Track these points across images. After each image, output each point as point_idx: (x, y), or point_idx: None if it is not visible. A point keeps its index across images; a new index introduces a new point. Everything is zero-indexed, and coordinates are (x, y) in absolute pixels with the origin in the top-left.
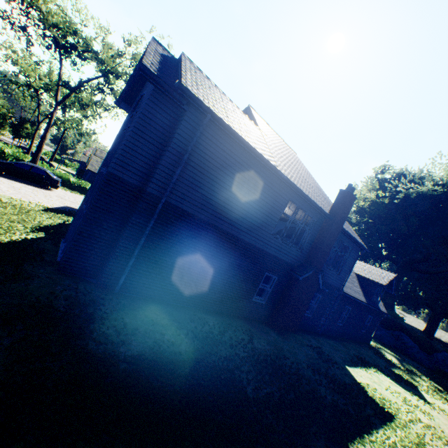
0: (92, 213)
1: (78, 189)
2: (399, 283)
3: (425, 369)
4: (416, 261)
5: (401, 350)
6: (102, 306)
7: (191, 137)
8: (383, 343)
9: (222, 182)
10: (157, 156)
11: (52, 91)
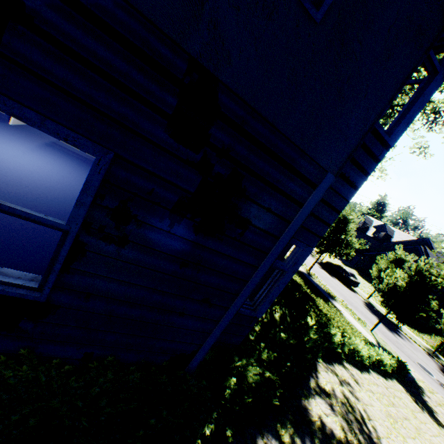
0: None
1: None
2: None
3: None
4: None
5: None
6: None
7: None
8: None
9: None
10: None
11: None
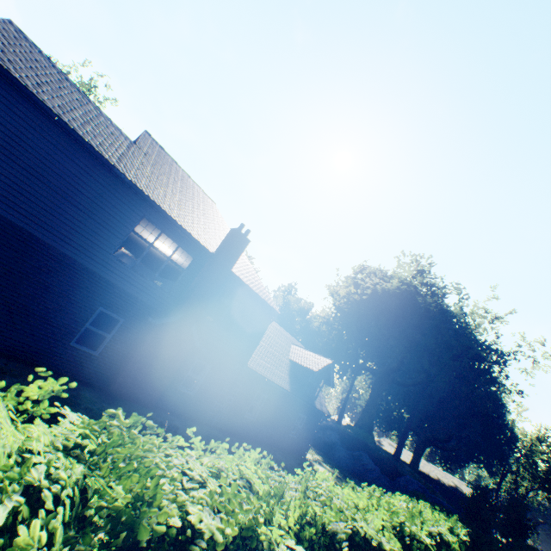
0: None
1: None
2: (377, 399)
3: None
4: (392, 370)
5: (360, 475)
6: None
7: None
8: (338, 465)
9: (15, 156)
10: None
11: None
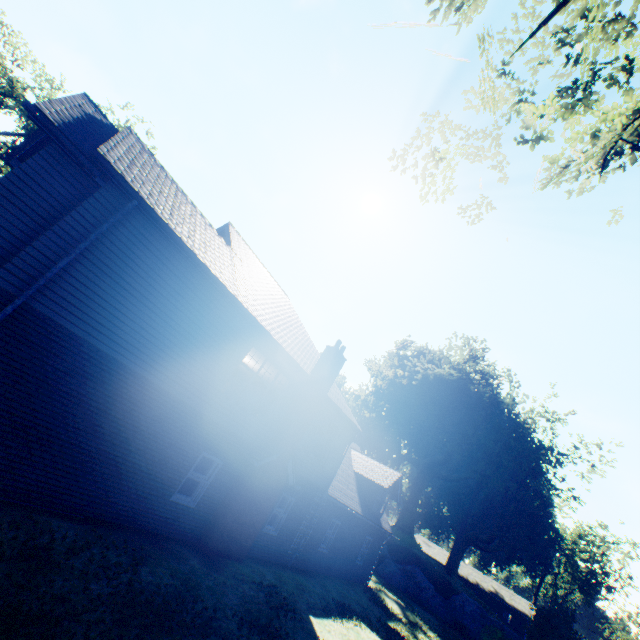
0: None
1: None
2: (419, 495)
3: (440, 623)
4: (437, 463)
5: (414, 595)
6: None
7: (101, 222)
8: (391, 585)
9: (145, 297)
10: (32, 235)
11: None
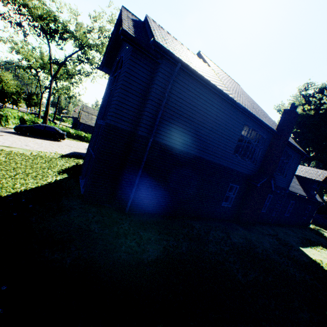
0: (101, 156)
1: (77, 137)
2: None
3: None
4: None
5: None
6: (122, 225)
7: (166, 85)
8: (318, 224)
9: (193, 118)
10: (141, 105)
11: (46, 68)
